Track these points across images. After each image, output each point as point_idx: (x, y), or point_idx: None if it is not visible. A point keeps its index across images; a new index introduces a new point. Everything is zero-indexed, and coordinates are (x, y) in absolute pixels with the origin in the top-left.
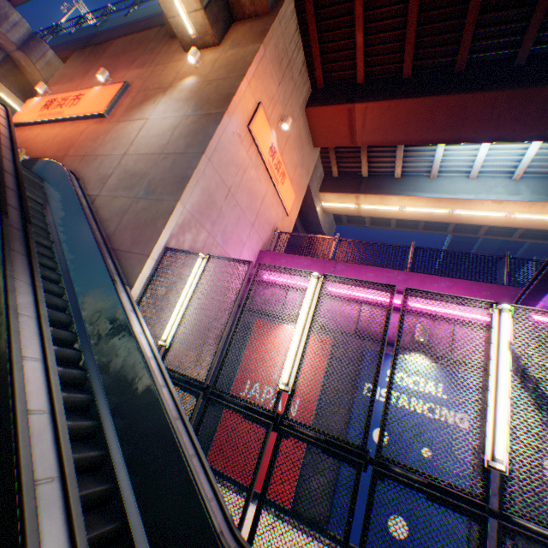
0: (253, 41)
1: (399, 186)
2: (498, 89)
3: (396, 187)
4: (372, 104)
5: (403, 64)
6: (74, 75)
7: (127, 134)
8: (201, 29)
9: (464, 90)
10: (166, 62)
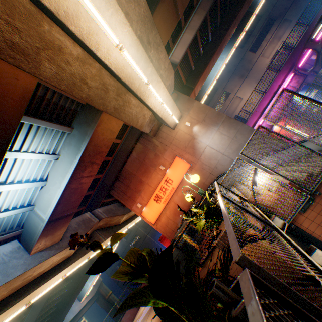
0: (191, 103)
1: (201, 91)
2: (216, 48)
3: (201, 92)
4: (198, 83)
5: (192, 68)
6: (135, 191)
7: (209, 154)
8: (178, 118)
9: (210, 56)
10: (171, 139)
